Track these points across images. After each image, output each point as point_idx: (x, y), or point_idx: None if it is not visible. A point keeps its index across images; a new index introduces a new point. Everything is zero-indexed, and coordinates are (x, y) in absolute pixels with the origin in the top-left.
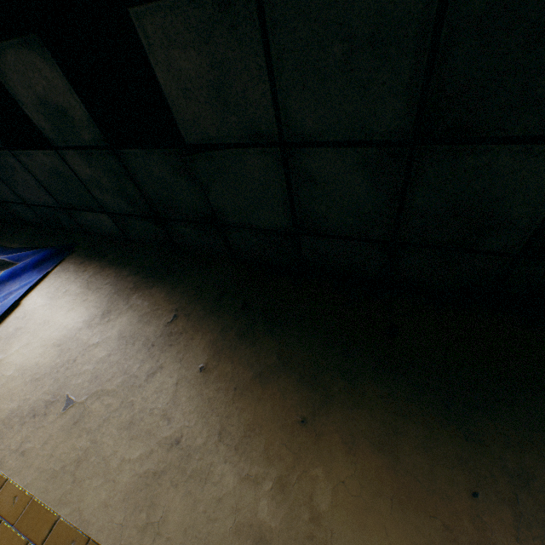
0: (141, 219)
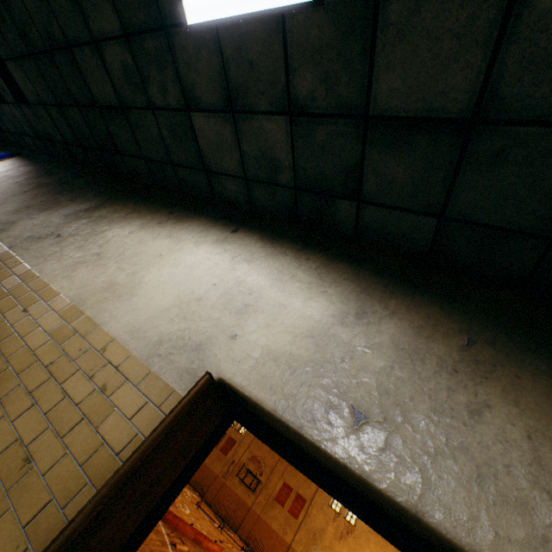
0: (38, 140)
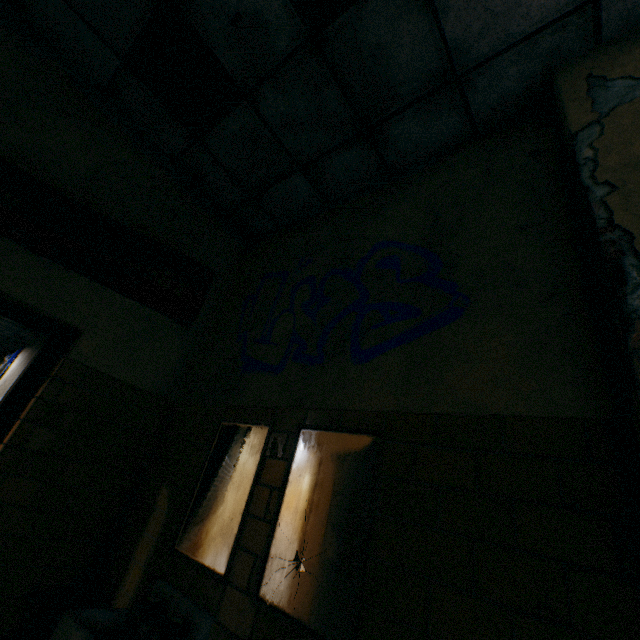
0: (25, 330)
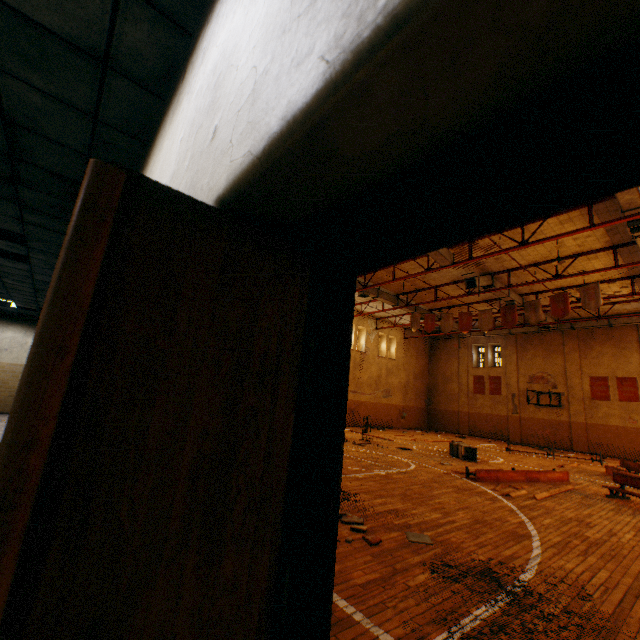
0: None
